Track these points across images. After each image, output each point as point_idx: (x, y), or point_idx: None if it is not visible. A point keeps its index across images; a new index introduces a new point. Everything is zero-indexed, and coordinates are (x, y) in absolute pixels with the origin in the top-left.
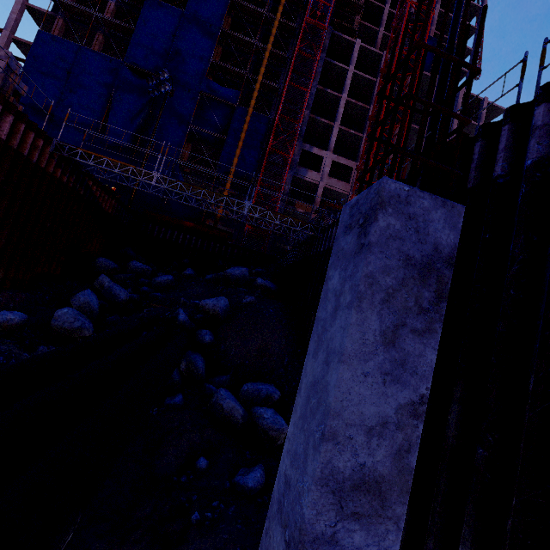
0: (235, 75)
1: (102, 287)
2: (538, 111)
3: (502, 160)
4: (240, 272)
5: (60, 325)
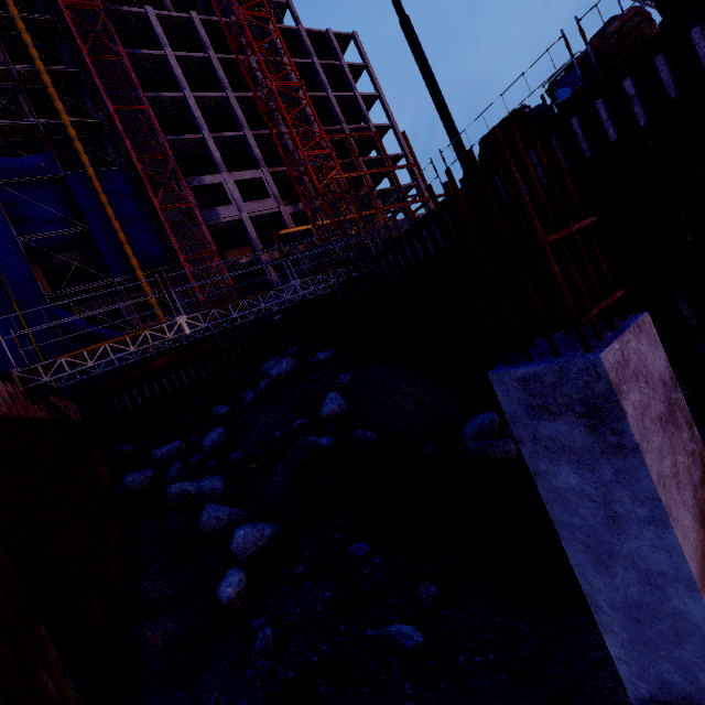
0: (19, 130)
1: (190, 497)
2: (626, 84)
3: (612, 127)
4: (287, 365)
5: (255, 549)
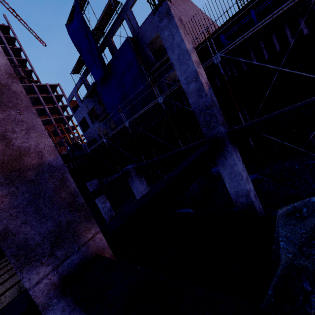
0: None
1: None
2: None
3: None
4: None
5: None
